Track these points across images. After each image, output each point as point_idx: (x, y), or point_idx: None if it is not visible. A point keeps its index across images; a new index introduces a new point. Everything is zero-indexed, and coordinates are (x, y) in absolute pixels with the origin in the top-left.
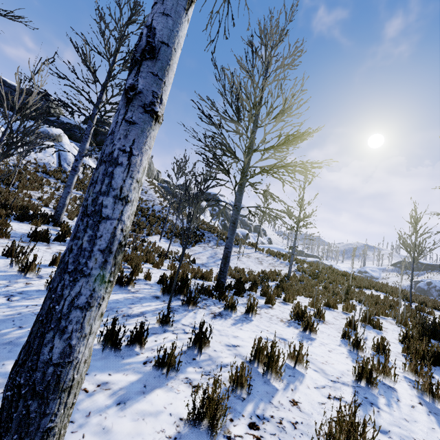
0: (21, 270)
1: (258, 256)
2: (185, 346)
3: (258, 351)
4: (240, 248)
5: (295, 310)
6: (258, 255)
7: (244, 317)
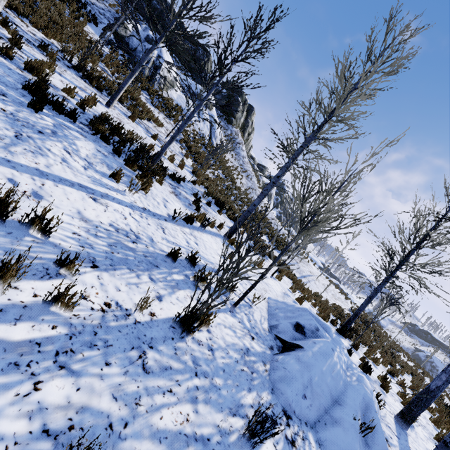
0: (297, 299)
1: (324, 282)
2: (375, 377)
3: (403, 393)
4: (312, 268)
5: (391, 369)
6: (323, 281)
7: (373, 363)
